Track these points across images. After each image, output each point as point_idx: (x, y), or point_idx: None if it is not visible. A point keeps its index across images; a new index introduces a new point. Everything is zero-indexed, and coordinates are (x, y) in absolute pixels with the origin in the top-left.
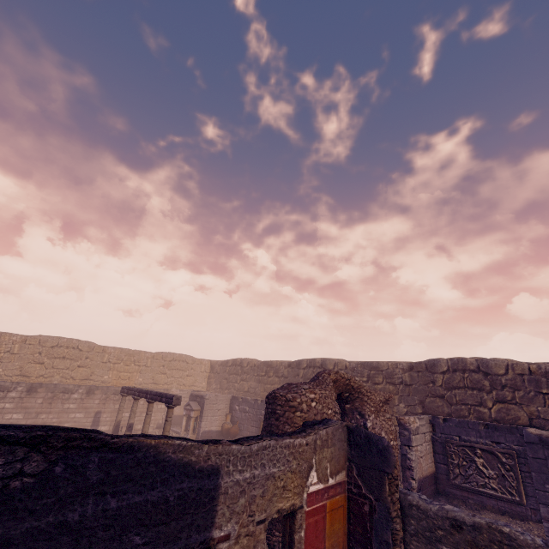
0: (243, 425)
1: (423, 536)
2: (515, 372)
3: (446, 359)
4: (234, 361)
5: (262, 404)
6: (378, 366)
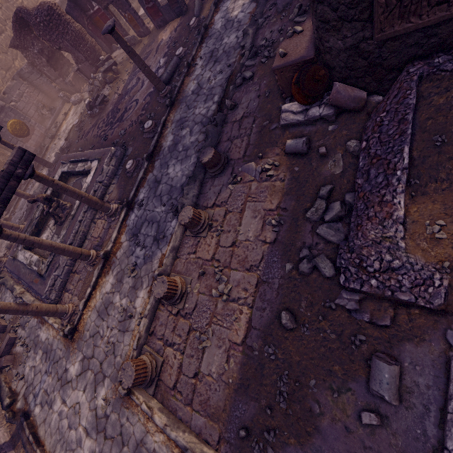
0: None
1: None
2: None
3: None
4: None
5: None
6: None
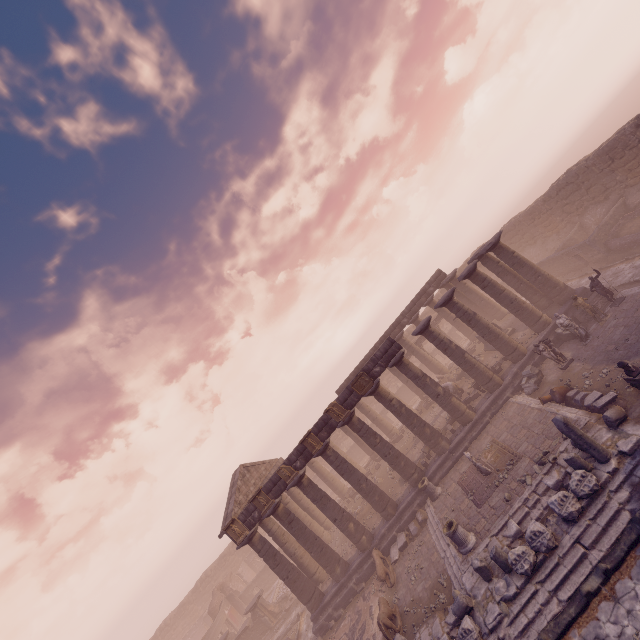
0: (198, 639)
1: (244, 597)
2: None
3: None
4: (161, 629)
5: (199, 621)
6: (225, 554)
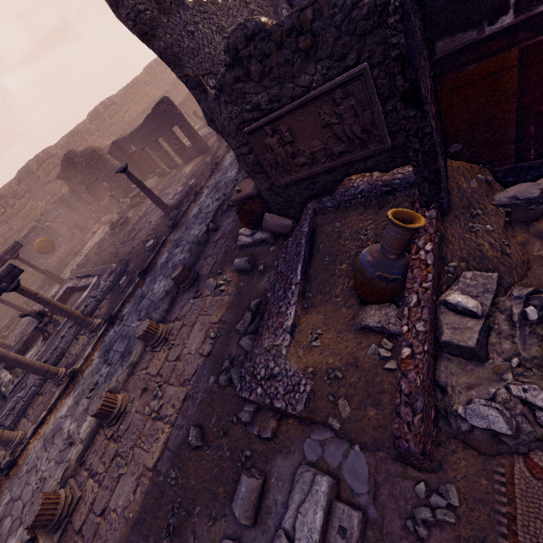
0: None
1: None
2: (60, 149)
3: (32, 162)
4: None
5: None
6: (2, 195)
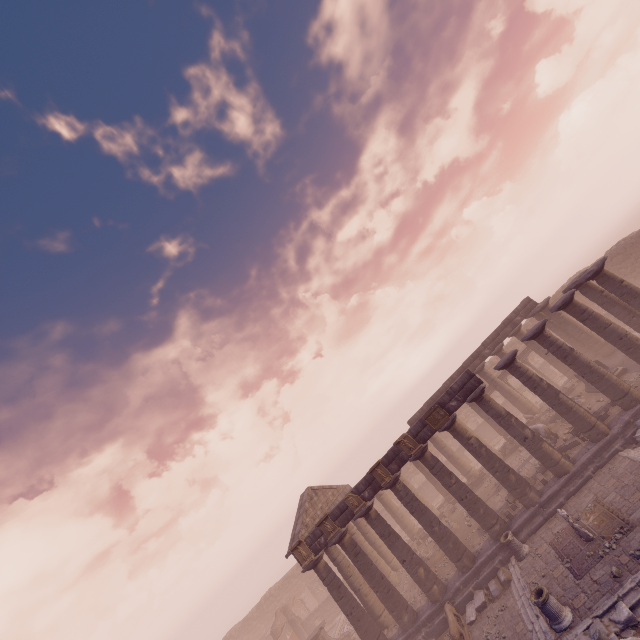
0: None
1: (306, 625)
2: None
3: None
4: (226, 639)
5: None
6: (289, 576)
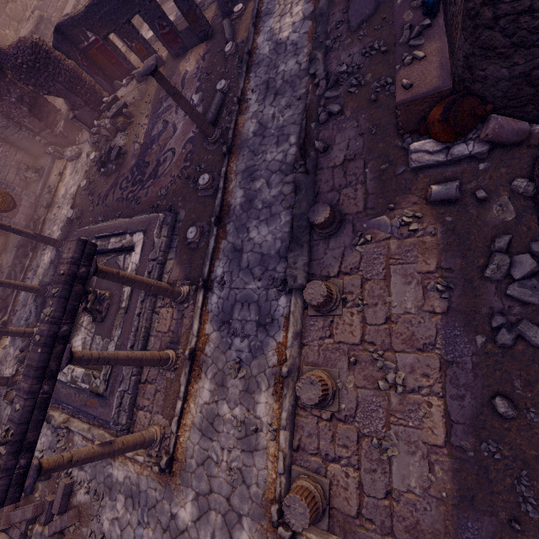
0: None
1: None
2: None
3: None
4: None
5: None
6: None
